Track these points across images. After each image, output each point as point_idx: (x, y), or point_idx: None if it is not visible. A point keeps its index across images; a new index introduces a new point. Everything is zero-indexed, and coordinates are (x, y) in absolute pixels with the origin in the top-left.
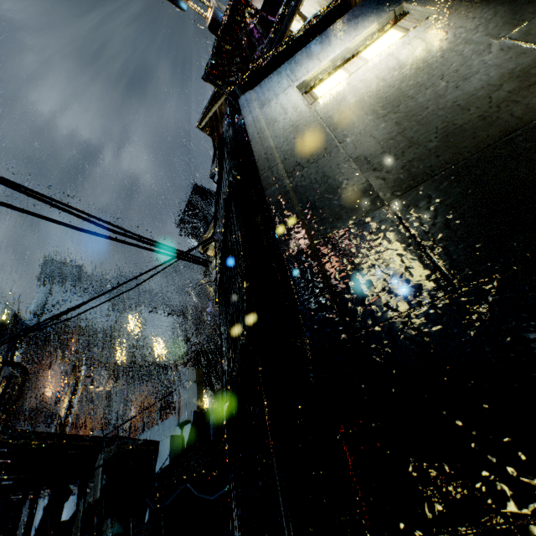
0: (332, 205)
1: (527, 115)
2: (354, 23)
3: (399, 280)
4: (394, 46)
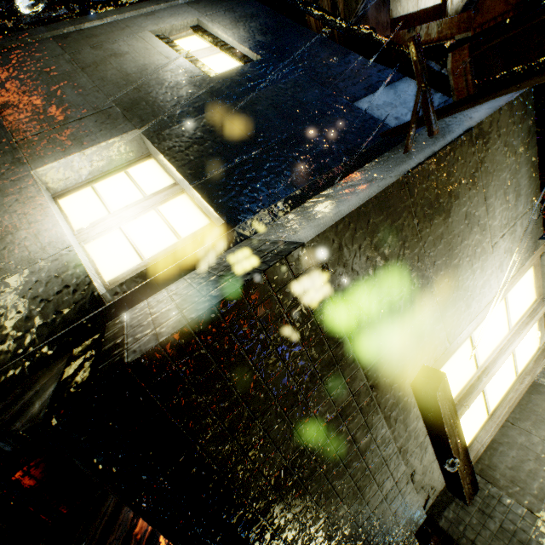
0: None
1: (12, 116)
2: (270, 35)
3: None
4: (183, 62)
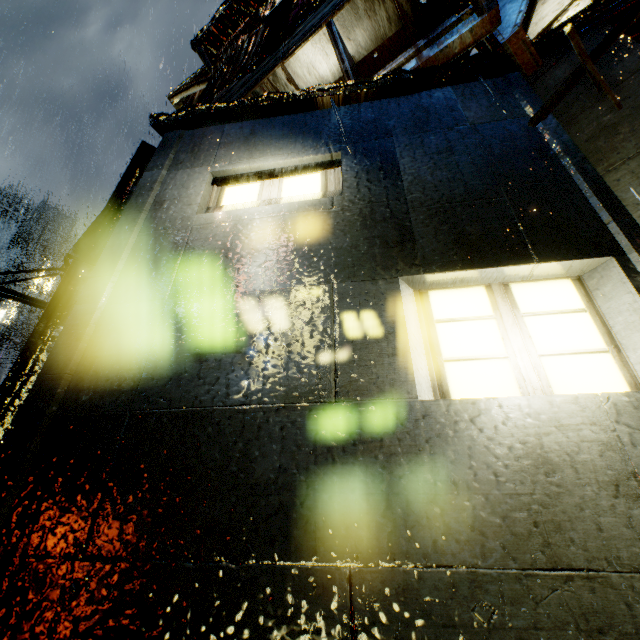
0: (102, 375)
1: (267, 393)
2: (304, 134)
3: (66, 513)
4: (292, 205)
